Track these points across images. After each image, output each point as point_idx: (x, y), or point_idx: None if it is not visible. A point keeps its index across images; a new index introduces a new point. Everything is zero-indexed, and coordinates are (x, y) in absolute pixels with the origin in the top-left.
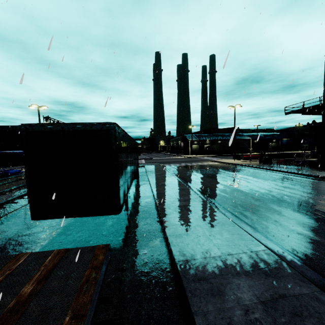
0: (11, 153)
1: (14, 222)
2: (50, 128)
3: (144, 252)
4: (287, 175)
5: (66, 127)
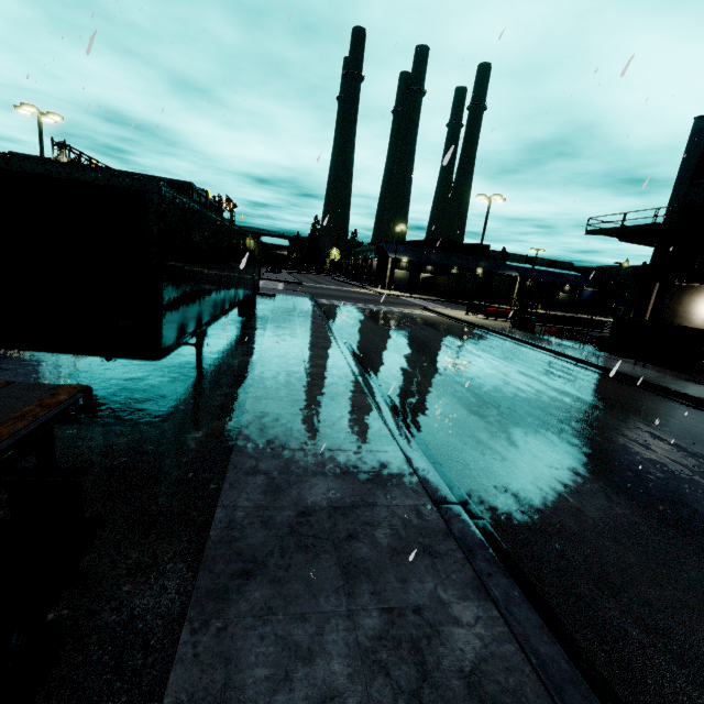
0: None
1: None
2: (20, 167)
3: (197, 434)
4: (545, 355)
5: (54, 171)
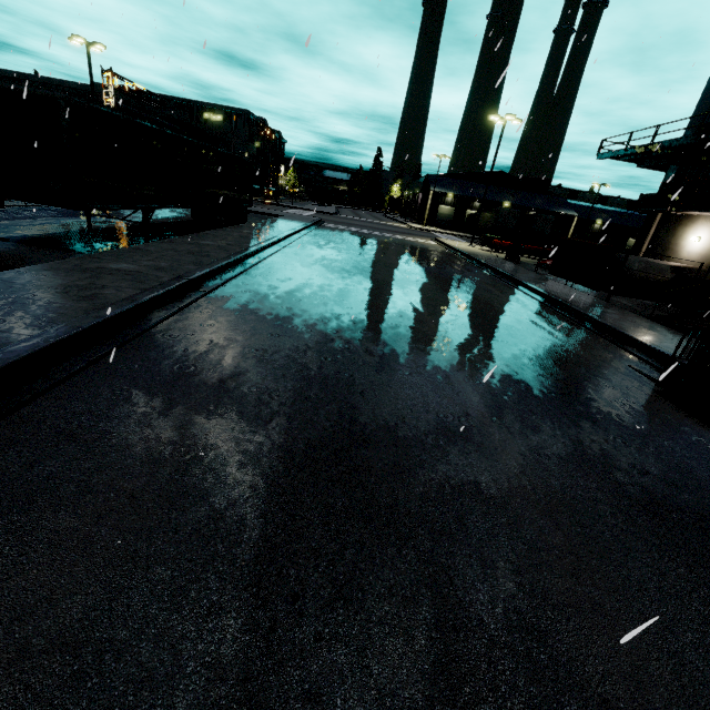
0: None
1: None
2: None
3: None
4: (484, 272)
5: (7, 86)
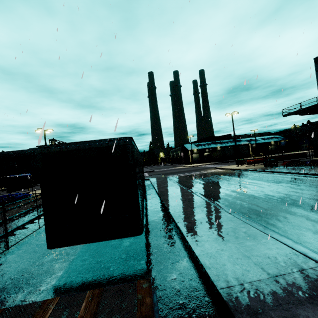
0: (19, 177)
1: (26, 250)
2: (66, 148)
3: (173, 277)
4: (298, 176)
5: (82, 146)
